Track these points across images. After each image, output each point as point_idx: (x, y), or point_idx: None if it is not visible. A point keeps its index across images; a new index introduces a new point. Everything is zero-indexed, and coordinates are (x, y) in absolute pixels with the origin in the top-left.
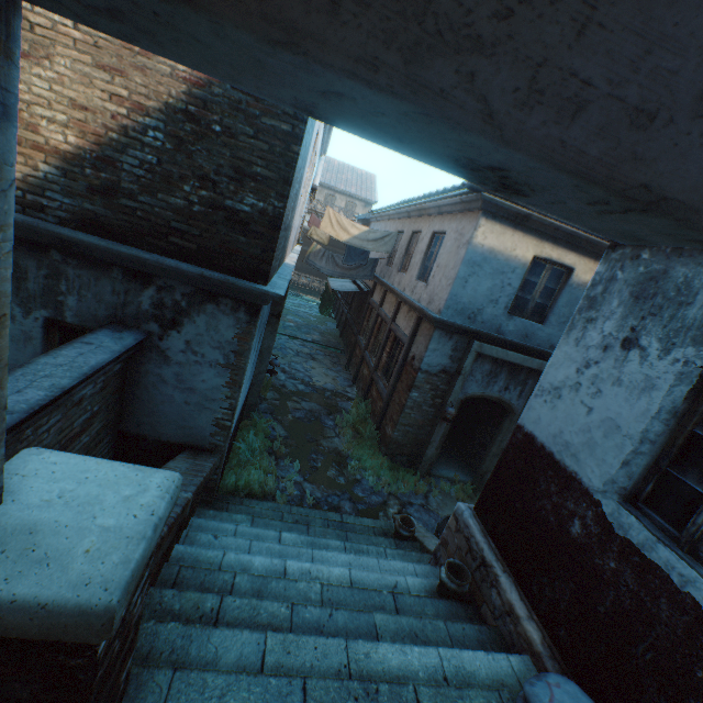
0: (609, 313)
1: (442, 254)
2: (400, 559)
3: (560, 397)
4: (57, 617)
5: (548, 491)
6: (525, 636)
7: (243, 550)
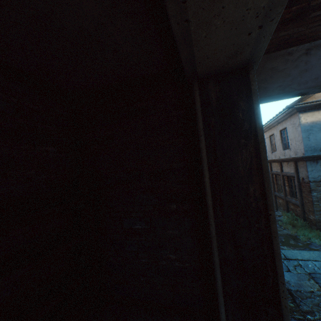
0: None
1: (289, 135)
2: None
3: None
4: None
5: None
6: None
7: None
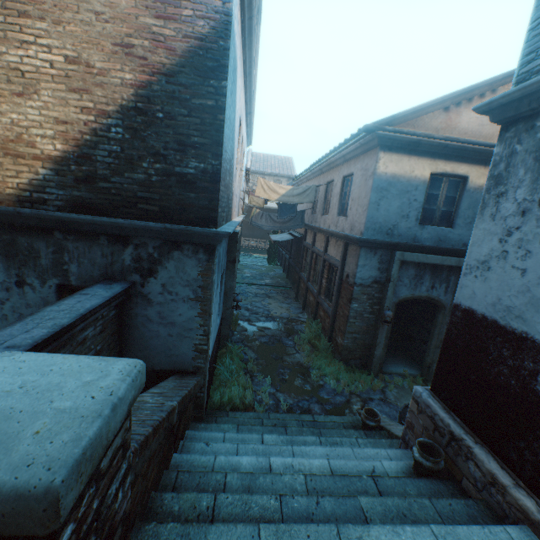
0: (517, 182)
1: (353, 190)
2: (372, 447)
3: (489, 268)
4: None
5: (501, 356)
6: (517, 505)
7: (231, 453)
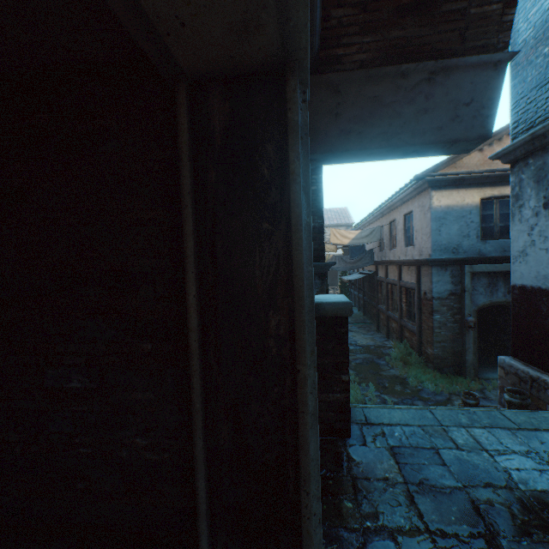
0: (528, 197)
1: (415, 223)
2: None
3: (526, 254)
4: (338, 305)
5: (548, 310)
6: None
7: None
